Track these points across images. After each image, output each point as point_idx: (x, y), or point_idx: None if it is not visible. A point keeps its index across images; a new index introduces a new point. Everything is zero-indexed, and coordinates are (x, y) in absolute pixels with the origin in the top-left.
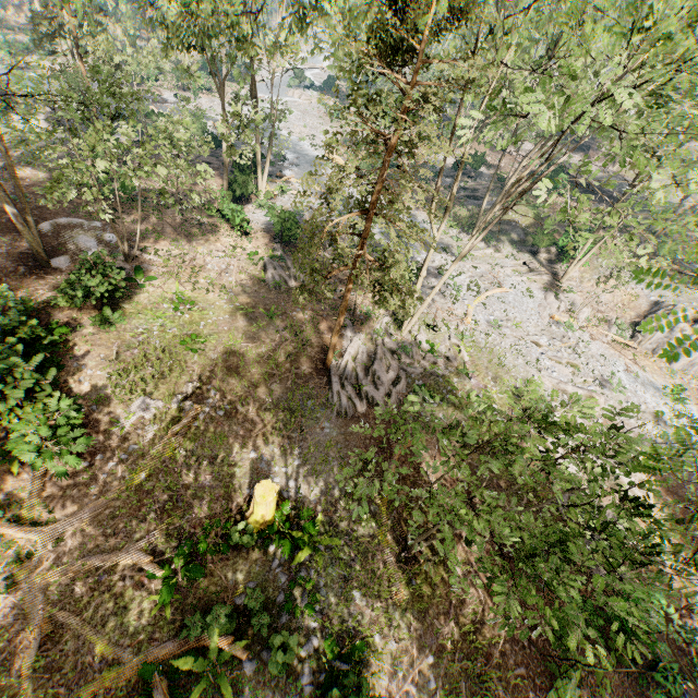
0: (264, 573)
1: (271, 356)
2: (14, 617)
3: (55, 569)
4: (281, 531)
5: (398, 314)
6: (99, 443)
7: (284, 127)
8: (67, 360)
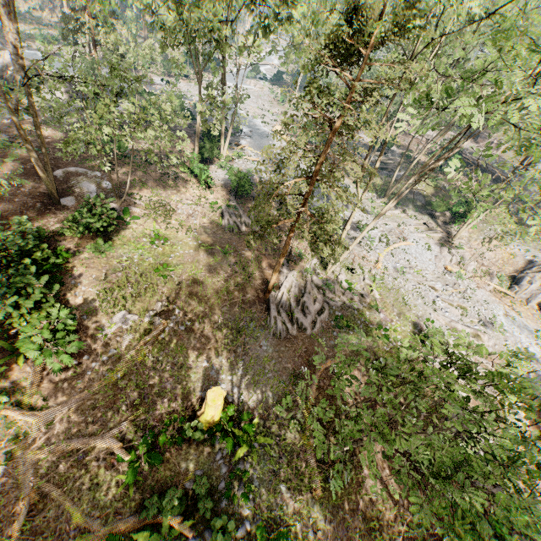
0: (209, 463)
1: (223, 284)
2: (10, 486)
3: (44, 448)
4: (225, 429)
5: (324, 257)
6: (87, 346)
7: (242, 107)
8: (66, 278)
